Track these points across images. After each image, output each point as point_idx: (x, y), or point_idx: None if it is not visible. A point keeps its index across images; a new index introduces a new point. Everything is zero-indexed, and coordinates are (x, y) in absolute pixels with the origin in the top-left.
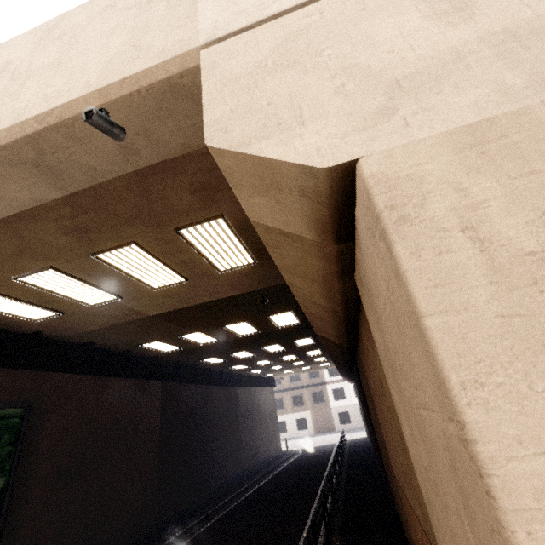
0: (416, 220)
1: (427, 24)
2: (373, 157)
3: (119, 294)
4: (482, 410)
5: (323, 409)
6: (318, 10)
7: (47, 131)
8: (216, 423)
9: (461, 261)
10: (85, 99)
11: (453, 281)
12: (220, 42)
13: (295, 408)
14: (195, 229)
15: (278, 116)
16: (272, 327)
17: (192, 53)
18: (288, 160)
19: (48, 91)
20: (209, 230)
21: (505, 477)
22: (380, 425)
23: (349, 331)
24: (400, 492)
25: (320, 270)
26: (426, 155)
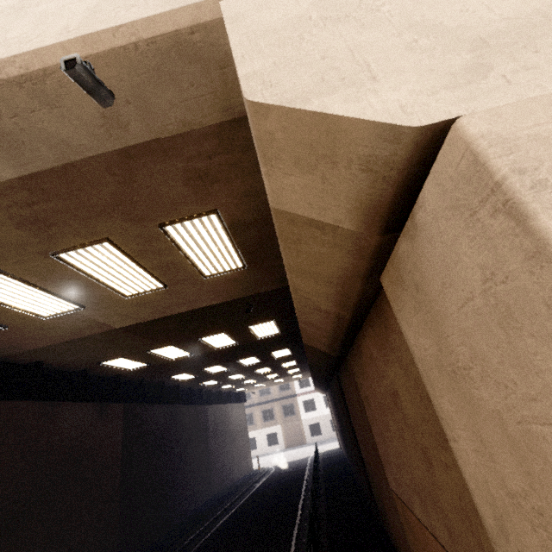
0: None
1: None
2: (477, 115)
3: (81, 302)
4: None
5: (294, 422)
6: None
7: (5, 85)
8: (185, 446)
9: None
10: (63, 47)
11: None
12: None
13: (266, 423)
14: (183, 226)
15: (340, 70)
16: (251, 338)
17: (207, 4)
18: (365, 118)
19: (8, 36)
20: (200, 227)
21: None
22: (374, 436)
23: (347, 339)
24: (400, 507)
25: (344, 268)
26: (544, 114)
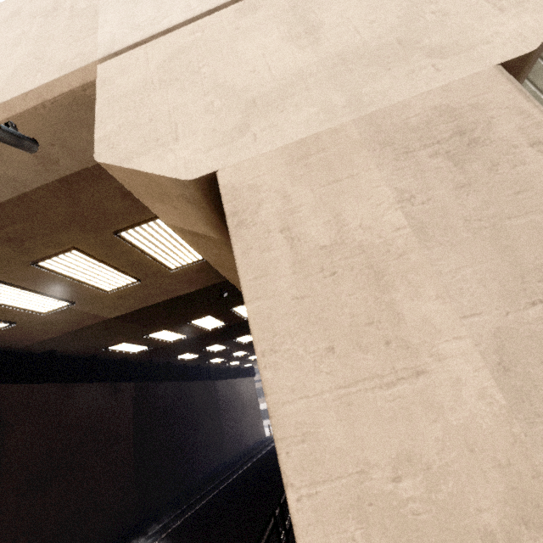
0: (251, 224)
1: (283, 46)
2: (227, 169)
3: (71, 299)
4: (272, 370)
5: None
6: (201, 28)
7: None
8: (196, 417)
9: (277, 256)
10: None
11: (269, 273)
12: (116, 56)
13: None
14: (135, 231)
15: (158, 132)
16: (239, 319)
17: (90, 67)
18: (161, 174)
19: None
20: (150, 231)
21: (279, 417)
22: None
23: None
24: None
25: None
26: (265, 167)
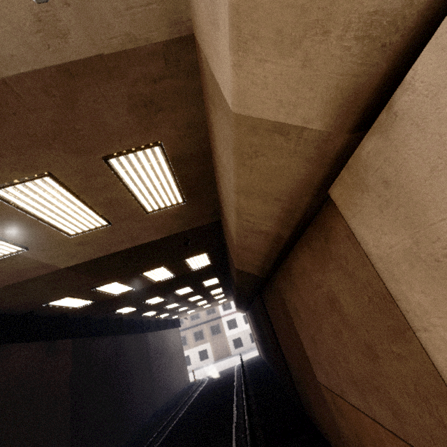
0: None
1: None
2: None
3: (24, 244)
4: None
5: (220, 339)
6: None
7: None
8: (130, 370)
9: None
10: None
11: None
12: None
13: (197, 342)
14: (127, 158)
15: None
16: (187, 270)
17: None
18: None
19: None
20: (144, 161)
21: None
22: (302, 341)
23: (278, 259)
24: (330, 397)
25: (298, 181)
26: None
